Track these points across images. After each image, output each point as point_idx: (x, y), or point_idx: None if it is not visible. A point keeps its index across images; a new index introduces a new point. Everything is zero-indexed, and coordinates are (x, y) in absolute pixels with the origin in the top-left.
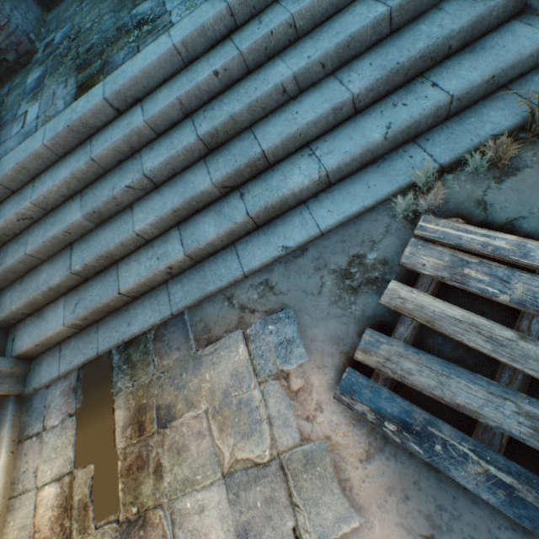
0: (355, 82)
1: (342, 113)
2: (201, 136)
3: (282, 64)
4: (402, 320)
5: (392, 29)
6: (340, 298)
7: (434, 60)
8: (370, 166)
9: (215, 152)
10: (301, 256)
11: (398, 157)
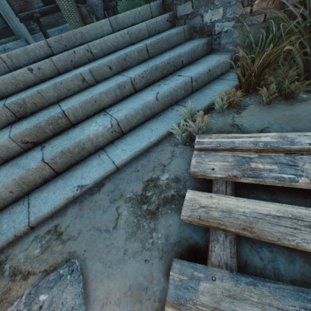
0: (132, 73)
1: (126, 89)
2: (7, 104)
3: (83, 67)
4: (213, 236)
5: (149, 56)
6: (138, 227)
7: (176, 67)
8: (151, 119)
9: (23, 119)
10: (98, 192)
11: (169, 112)
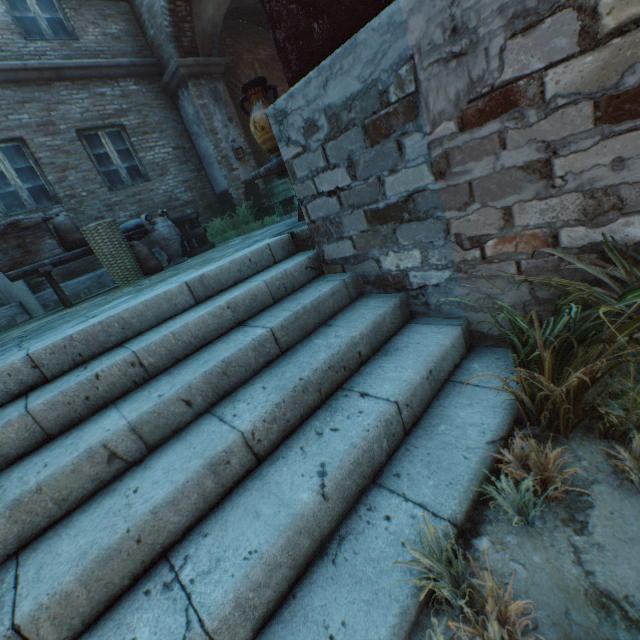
0: (245, 414)
1: (231, 466)
2: None
3: (115, 413)
4: None
5: (281, 347)
6: None
7: (348, 368)
8: (316, 563)
9: None
10: None
11: (365, 525)
